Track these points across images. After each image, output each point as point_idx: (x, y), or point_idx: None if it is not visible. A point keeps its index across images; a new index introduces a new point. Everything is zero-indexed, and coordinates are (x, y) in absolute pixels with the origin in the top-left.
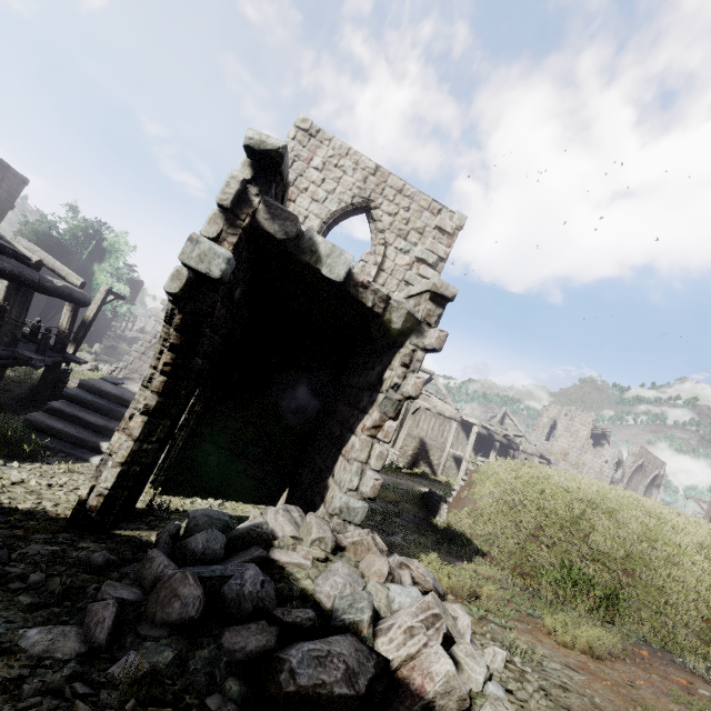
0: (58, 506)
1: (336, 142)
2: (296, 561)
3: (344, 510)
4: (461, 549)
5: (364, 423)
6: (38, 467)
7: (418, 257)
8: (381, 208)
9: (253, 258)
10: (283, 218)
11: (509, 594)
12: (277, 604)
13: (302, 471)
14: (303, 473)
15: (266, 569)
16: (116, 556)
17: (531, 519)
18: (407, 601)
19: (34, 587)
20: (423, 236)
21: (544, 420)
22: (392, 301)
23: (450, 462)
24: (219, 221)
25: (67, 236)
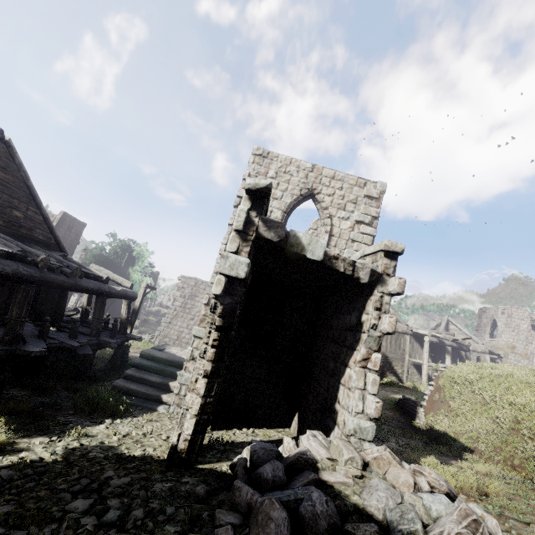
0: (155, 450)
1: (281, 157)
2: (340, 480)
3: (358, 430)
4: (449, 447)
5: (355, 358)
6: (130, 420)
7: (356, 220)
8: (322, 192)
9: (253, 254)
10: (275, 227)
11: (512, 489)
12: (340, 519)
13: (307, 398)
14: (309, 400)
15: (320, 489)
16: (208, 486)
17: (506, 414)
18: (441, 508)
19: (171, 517)
20: (357, 204)
21: (484, 320)
22: (357, 264)
23: (411, 369)
24: (236, 240)
25: (111, 253)
